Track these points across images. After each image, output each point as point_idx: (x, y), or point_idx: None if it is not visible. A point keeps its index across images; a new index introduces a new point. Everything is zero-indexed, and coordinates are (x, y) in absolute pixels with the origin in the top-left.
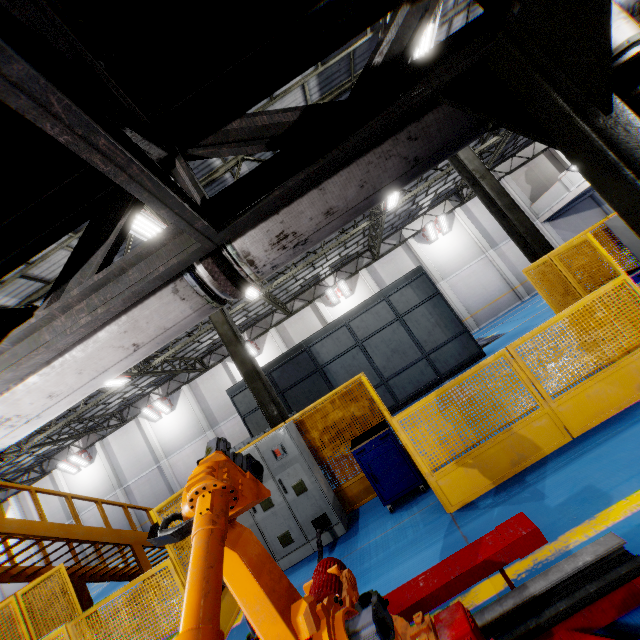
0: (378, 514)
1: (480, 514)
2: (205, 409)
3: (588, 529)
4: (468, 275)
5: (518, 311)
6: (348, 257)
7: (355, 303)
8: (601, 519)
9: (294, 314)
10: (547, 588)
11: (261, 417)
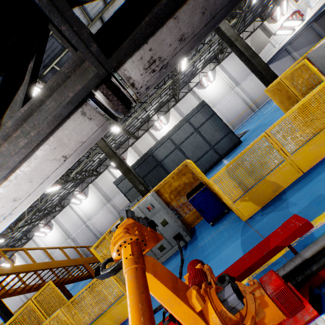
0: (205, 228)
1: (261, 218)
2: (103, 194)
3: None
4: (226, 103)
5: (254, 117)
6: (163, 103)
7: (170, 127)
8: None
9: (139, 138)
10: (318, 249)
11: (134, 192)
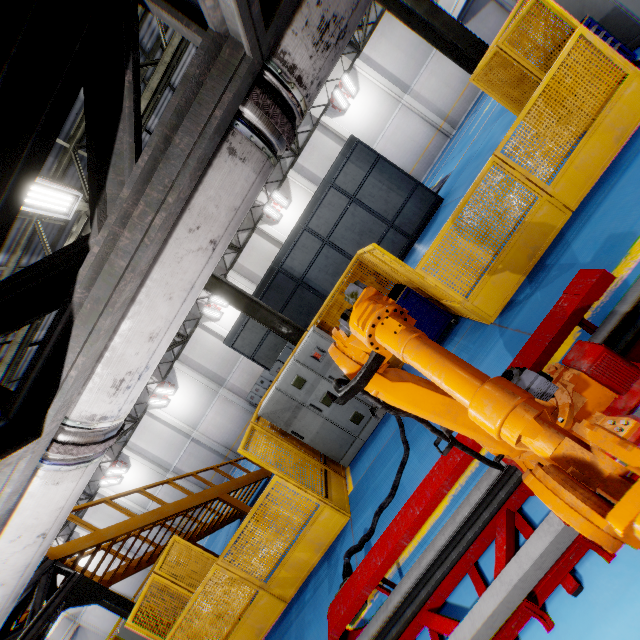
0: None
1: (520, 309)
2: (206, 374)
3: (626, 264)
4: (393, 133)
5: (452, 148)
6: None
7: (297, 210)
8: (634, 251)
9: (244, 248)
10: (629, 308)
11: (268, 350)
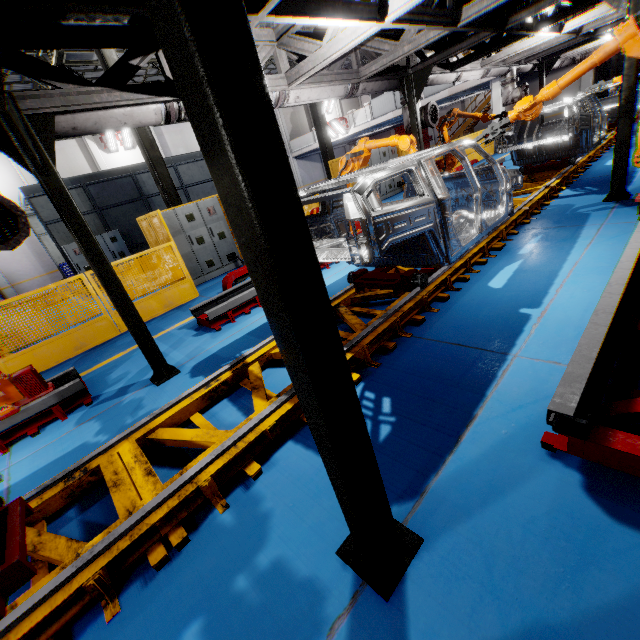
0: None
1: None
2: None
3: None
4: None
5: None
6: None
7: (136, 159)
8: None
9: None
10: None
11: None
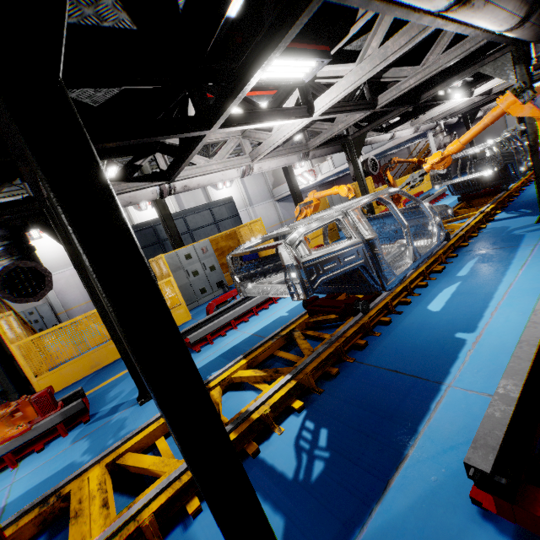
0: None
1: None
2: None
3: None
4: None
5: None
6: None
7: None
8: None
9: None
10: None
11: None
